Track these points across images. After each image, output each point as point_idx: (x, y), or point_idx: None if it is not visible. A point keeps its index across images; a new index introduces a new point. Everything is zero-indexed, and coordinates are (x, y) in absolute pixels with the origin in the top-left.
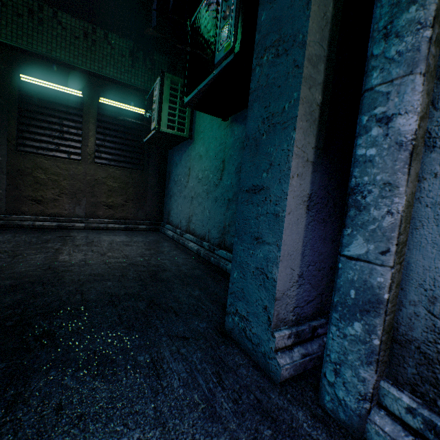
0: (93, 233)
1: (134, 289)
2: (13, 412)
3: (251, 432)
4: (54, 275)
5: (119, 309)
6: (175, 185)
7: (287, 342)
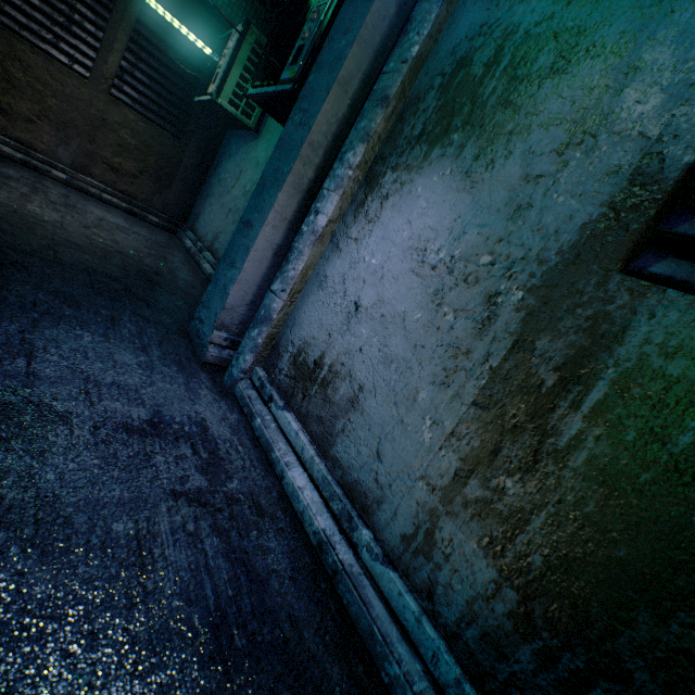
0: (78, 196)
1: (115, 273)
2: (1, 292)
3: (165, 364)
4: (23, 222)
5: (93, 279)
6: (219, 183)
7: (223, 342)
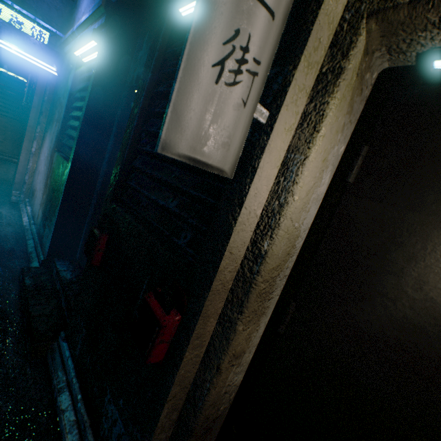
0: None
1: None
2: None
3: None
4: None
5: None
6: None
7: (19, 195)
